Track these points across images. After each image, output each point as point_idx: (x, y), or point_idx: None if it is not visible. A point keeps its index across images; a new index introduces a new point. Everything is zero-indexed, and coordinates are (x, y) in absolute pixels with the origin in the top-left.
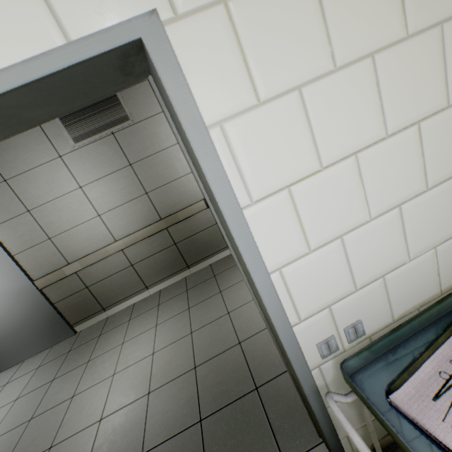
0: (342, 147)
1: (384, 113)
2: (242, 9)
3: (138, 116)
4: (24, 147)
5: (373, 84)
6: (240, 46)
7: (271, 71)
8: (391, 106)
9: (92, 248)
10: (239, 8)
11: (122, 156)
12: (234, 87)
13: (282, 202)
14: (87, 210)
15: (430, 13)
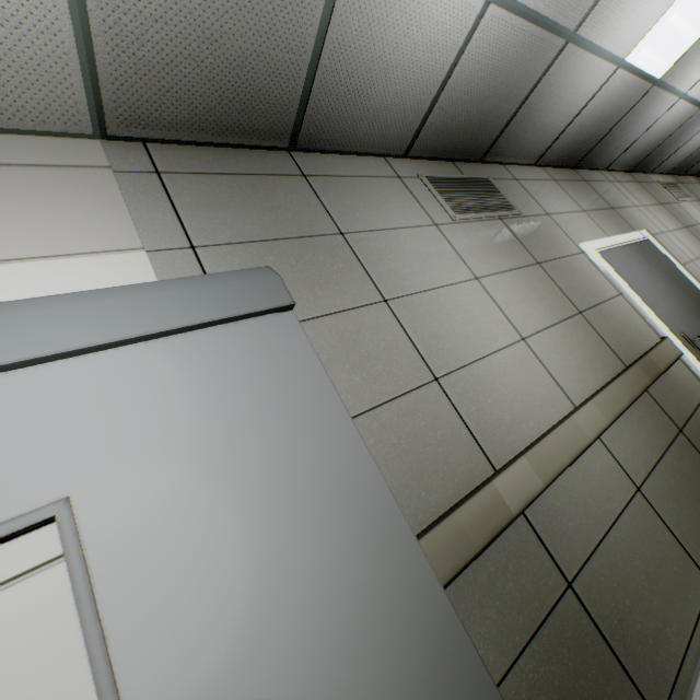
0: None
1: None
2: None
3: (521, 211)
4: (377, 198)
5: None
6: None
7: None
8: None
9: (535, 421)
10: None
11: (521, 249)
12: None
13: None
14: (498, 323)
15: None
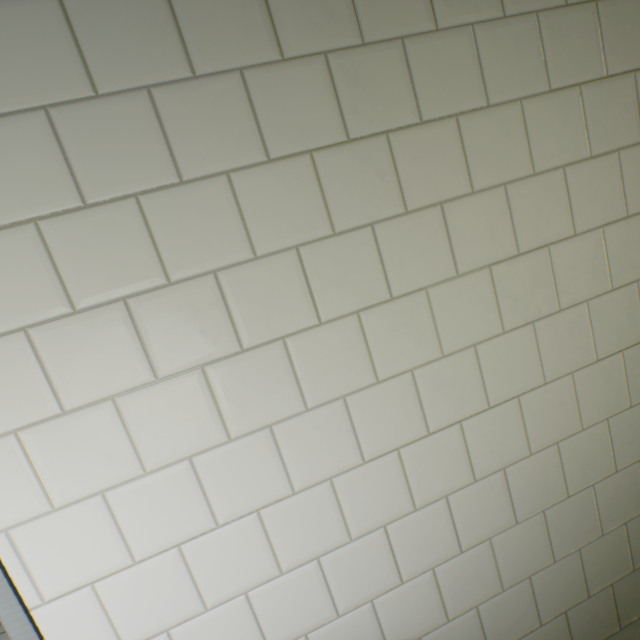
0: (162, 540)
1: (212, 505)
2: (36, 435)
3: None
4: None
5: (195, 481)
6: (32, 464)
7: (69, 481)
8: (220, 499)
9: None
10: (32, 435)
11: None
12: (24, 498)
13: (84, 598)
14: None
15: (255, 418)
